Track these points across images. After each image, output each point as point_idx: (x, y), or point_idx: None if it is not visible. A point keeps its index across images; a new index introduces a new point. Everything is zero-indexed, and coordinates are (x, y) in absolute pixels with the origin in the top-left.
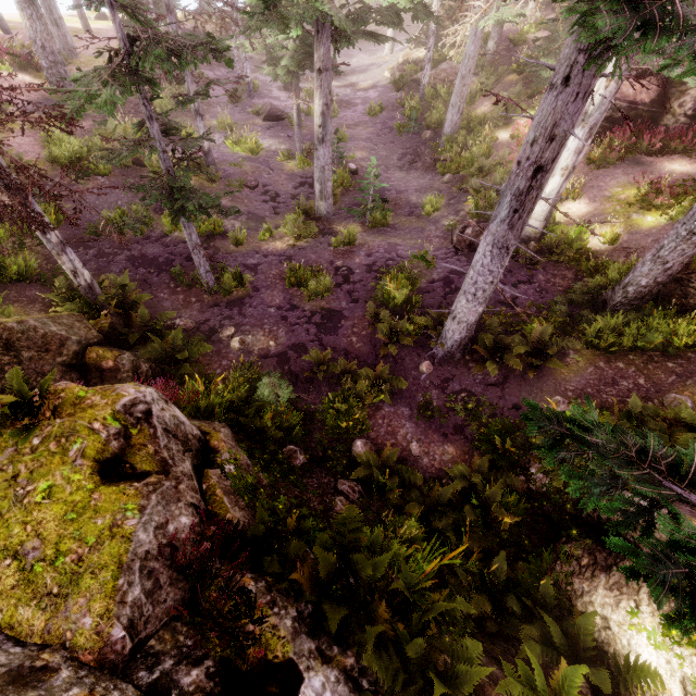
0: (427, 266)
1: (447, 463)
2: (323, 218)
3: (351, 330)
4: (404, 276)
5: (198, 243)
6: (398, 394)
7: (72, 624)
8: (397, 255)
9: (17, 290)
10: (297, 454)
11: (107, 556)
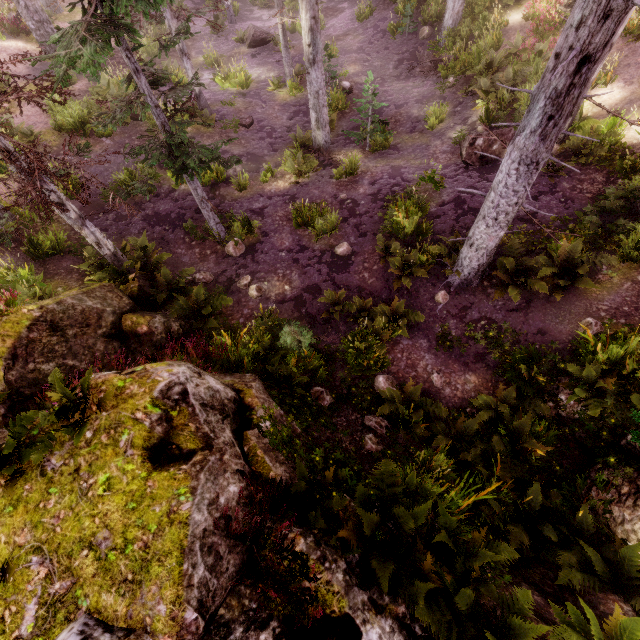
0: (436, 188)
1: (470, 392)
2: (322, 148)
3: (362, 265)
4: (411, 202)
5: (204, 196)
6: (415, 326)
7: (149, 611)
8: (402, 179)
9: (55, 264)
10: (324, 395)
11: (169, 542)
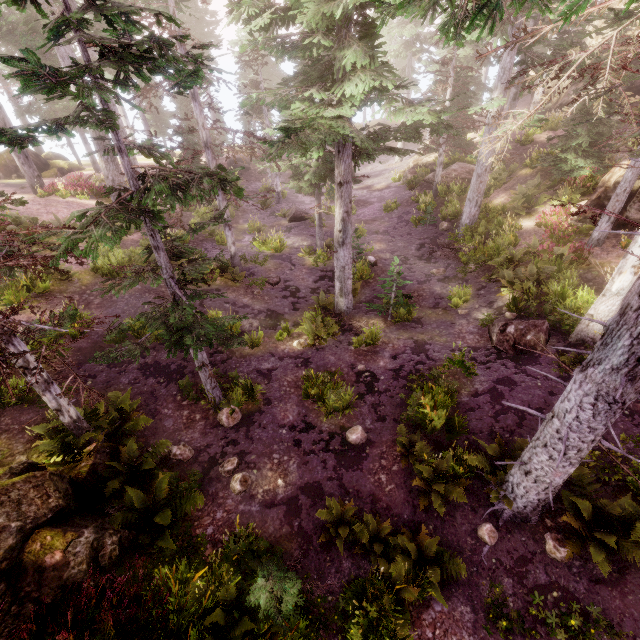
0: (466, 373)
1: None
2: (343, 313)
3: (379, 462)
4: (439, 388)
5: (205, 360)
6: (451, 577)
7: None
8: (427, 356)
9: (13, 415)
10: None
11: None
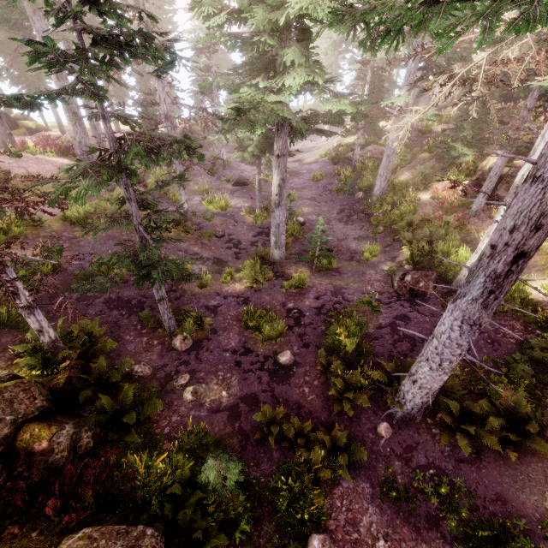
0: (373, 311)
1: None
2: (277, 262)
3: (303, 378)
4: (352, 322)
5: (164, 295)
6: (356, 462)
7: None
8: (343, 297)
9: None
10: None
11: None
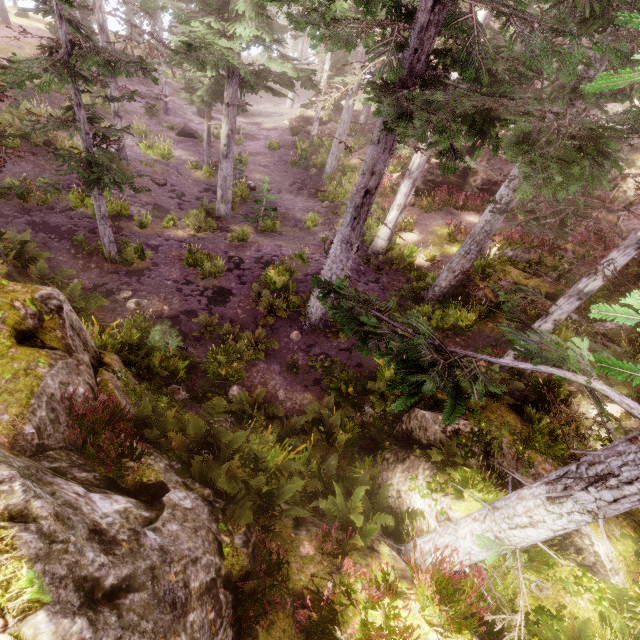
0: (304, 264)
1: (305, 406)
2: (222, 218)
3: (238, 304)
4: (284, 268)
5: (106, 215)
6: (272, 355)
7: None
8: (281, 253)
9: None
10: (180, 390)
11: (22, 385)
